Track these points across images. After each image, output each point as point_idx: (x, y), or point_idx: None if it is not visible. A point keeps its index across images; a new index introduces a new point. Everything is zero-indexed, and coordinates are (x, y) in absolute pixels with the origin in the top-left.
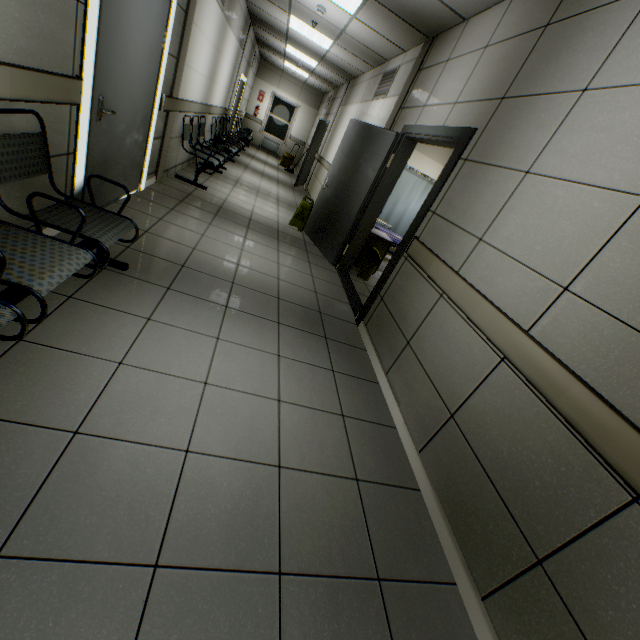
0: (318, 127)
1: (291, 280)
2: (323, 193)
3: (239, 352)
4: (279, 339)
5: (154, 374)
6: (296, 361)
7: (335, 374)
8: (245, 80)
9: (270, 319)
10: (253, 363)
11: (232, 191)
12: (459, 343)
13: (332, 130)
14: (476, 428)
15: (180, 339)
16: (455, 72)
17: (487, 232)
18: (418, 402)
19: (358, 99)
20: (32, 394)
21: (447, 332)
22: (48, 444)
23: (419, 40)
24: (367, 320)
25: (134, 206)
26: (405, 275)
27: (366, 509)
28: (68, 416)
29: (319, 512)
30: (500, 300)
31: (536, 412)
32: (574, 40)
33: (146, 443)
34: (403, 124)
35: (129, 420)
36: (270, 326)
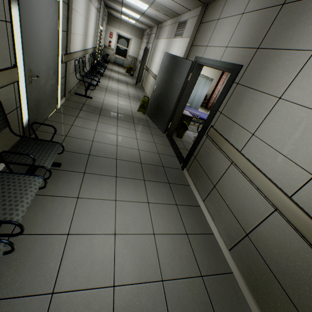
0: (144, 52)
1: (145, 149)
2: (153, 94)
3: (128, 206)
4: (146, 191)
5: (87, 236)
6: (157, 204)
7: (178, 206)
8: (102, 28)
9: (139, 179)
10: (136, 212)
11: (105, 96)
12: (246, 194)
13: (152, 53)
14: (263, 246)
15: (96, 207)
16: (224, 27)
17: (257, 131)
18: (225, 222)
19: (165, 36)
20: (24, 273)
21: (238, 185)
22: (39, 307)
23: (199, 5)
24: (188, 168)
25: (56, 120)
26: (207, 146)
27: (210, 295)
28: (46, 282)
29: (187, 305)
30: (270, 174)
31: (301, 246)
32: (304, 16)
33: (91, 288)
34: (195, 55)
35: (79, 274)
36: (140, 183)
